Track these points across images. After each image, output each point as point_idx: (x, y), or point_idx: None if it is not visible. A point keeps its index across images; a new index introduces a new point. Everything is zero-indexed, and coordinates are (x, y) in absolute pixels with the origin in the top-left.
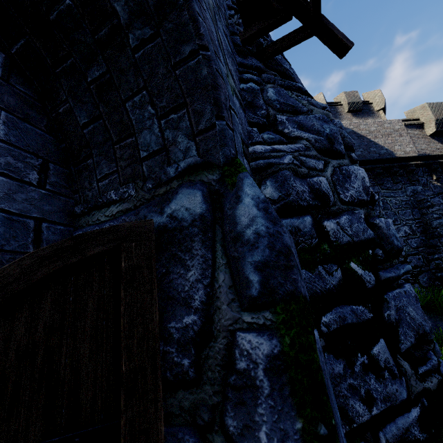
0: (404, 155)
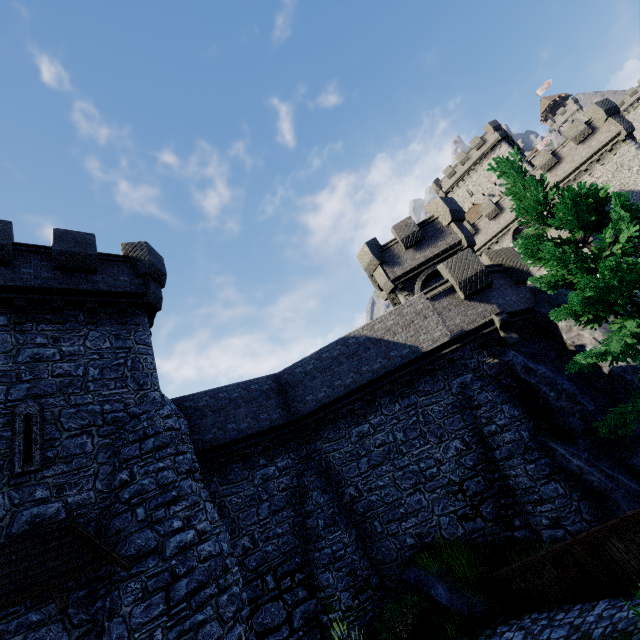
0: (433, 345)
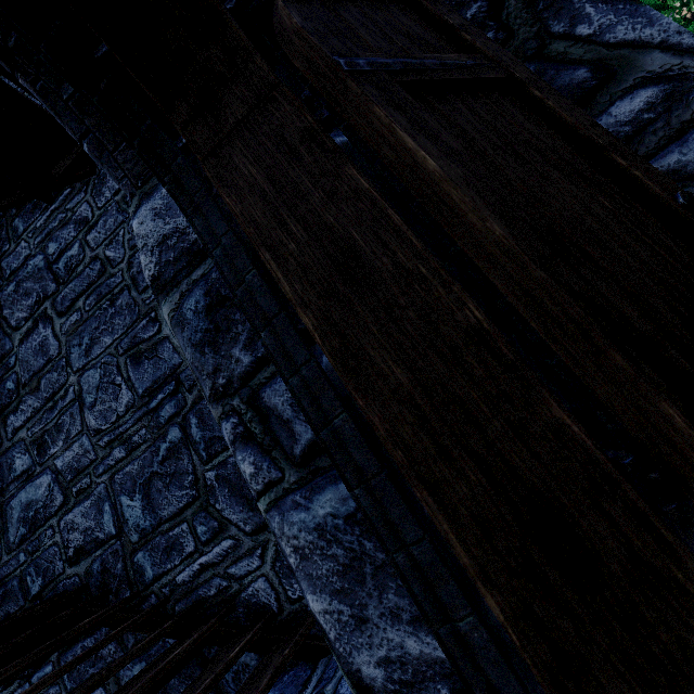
0: None
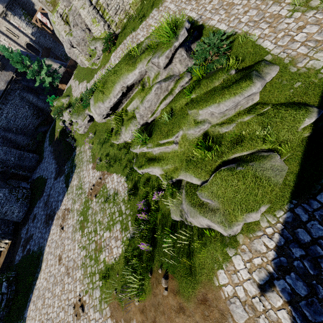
0: (4, 88)
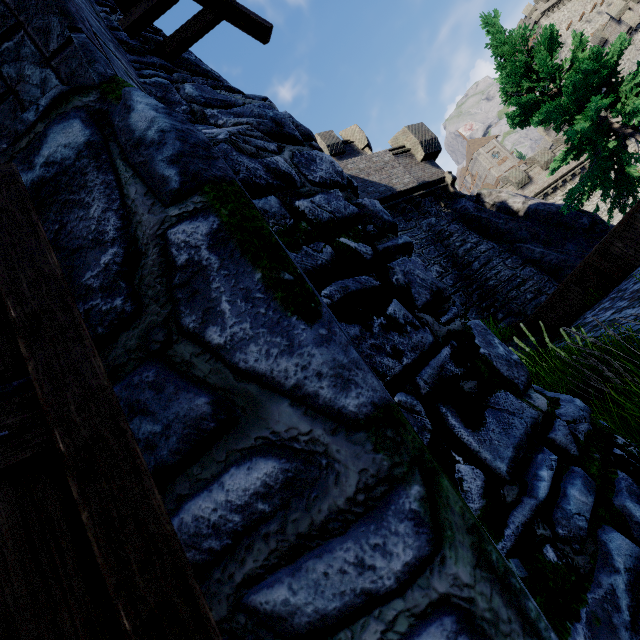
0: (405, 188)
